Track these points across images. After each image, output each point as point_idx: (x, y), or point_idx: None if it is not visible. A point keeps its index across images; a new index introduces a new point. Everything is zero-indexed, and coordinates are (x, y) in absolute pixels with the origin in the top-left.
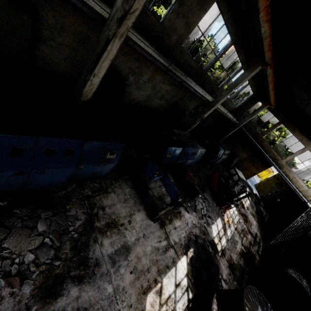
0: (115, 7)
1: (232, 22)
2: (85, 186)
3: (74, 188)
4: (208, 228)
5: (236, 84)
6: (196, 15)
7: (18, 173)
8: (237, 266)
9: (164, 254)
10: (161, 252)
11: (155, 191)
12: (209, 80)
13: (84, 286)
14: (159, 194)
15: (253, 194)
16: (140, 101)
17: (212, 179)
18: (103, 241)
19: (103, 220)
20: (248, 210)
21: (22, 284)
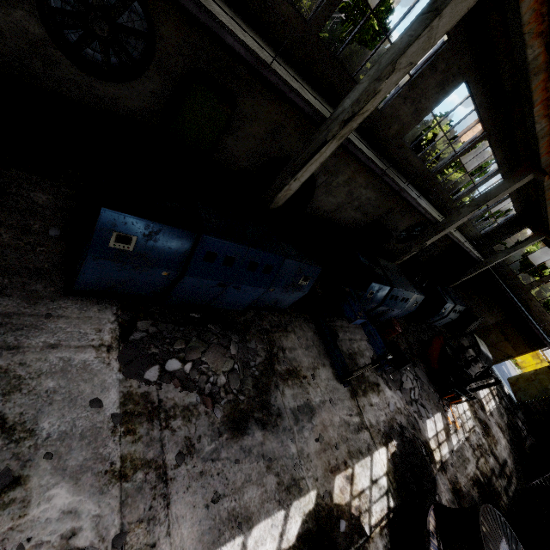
0: (341, 107)
1: (488, 107)
2: (264, 317)
3: (252, 316)
4: (420, 421)
5: (487, 198)
6: (432, 99)
7: (220, 284)
8: (466, 496)
9: (355, 433)
10: (352, 430)
11: (344, 345)
12: (439, 188)
13: (267, 434)
14: (349, 351)
15: (505, 393)
16: (326, 211)
17: (429, 347)
18: (284, 389)
19: (283, 365)
20: (492, 417)
21: (214, 406)
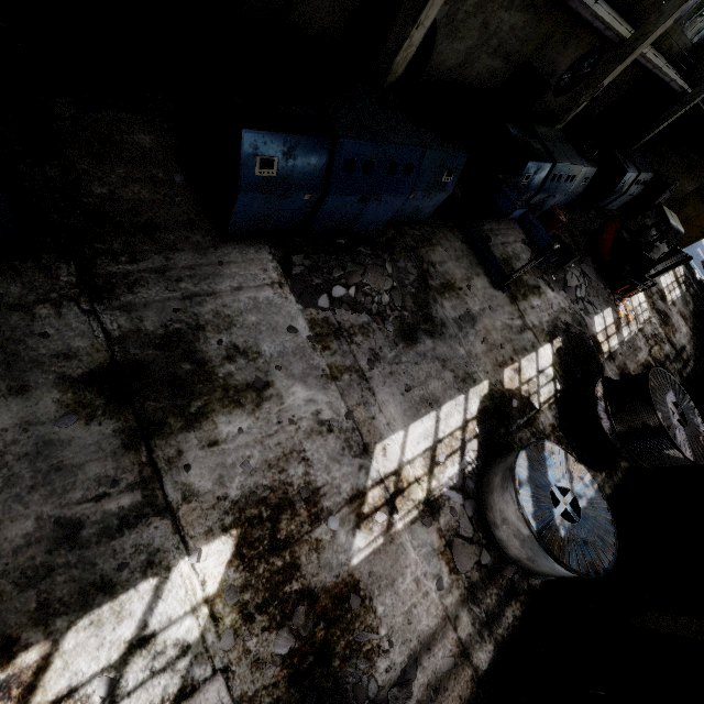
0: None
1: None
2: (405, 234)
3: (393, 234)
4: (587, 318)
5: None
6: None
7: (361, 199)
8: None
9: (519, 335)
10: (515, 332)
11: (496, 251)
12: None
13: (436, 341)
14: (503, 256)
15: (695, 279)
16: (450, 69)
17: (600, 237)
18: (443, 303)
19: (437, 280)
20: (674, 306)
21: (384, 323)
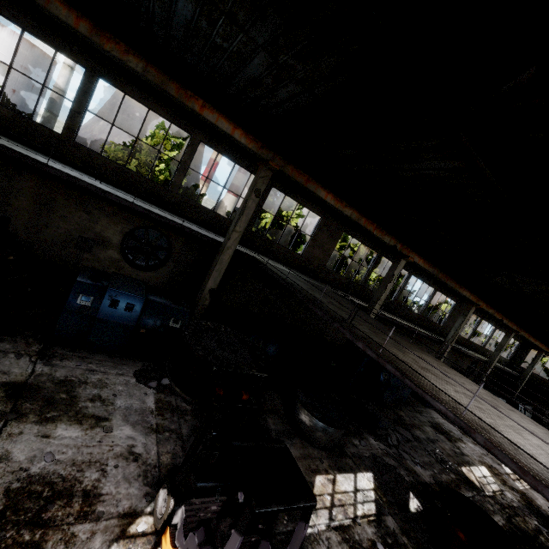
0: (448, 338)
1: (477, 311)
2: None
3: None
4: None
5: (502, 346)
6: (457, 317)
7: None
8: None
9: None
10: None
11: None
12: (473, 343)
13: None
14: None
15: None
16: None
17: None
18: None
19: None
20: None
21: None
